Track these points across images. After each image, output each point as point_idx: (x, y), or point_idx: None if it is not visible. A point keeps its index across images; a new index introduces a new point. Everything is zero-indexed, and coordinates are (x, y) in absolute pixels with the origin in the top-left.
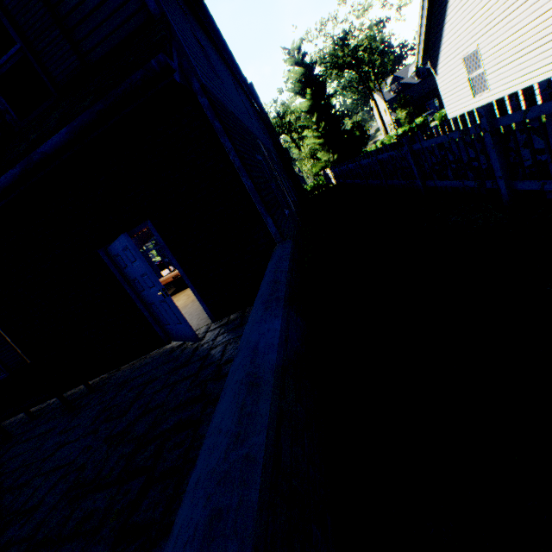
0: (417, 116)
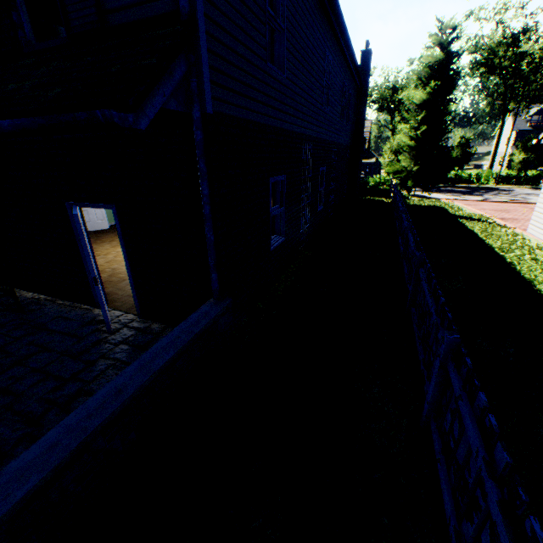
0: (533, 168)
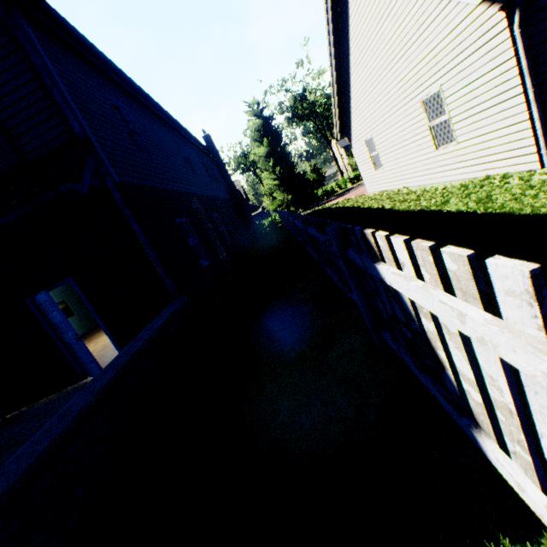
0: None
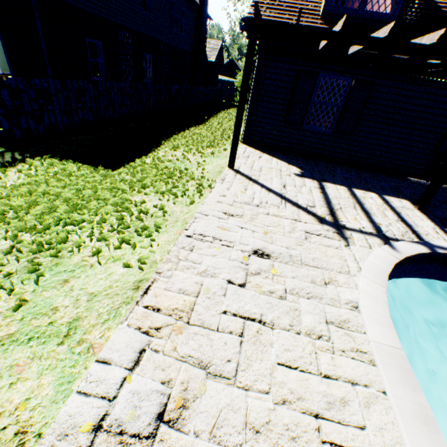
0: None
